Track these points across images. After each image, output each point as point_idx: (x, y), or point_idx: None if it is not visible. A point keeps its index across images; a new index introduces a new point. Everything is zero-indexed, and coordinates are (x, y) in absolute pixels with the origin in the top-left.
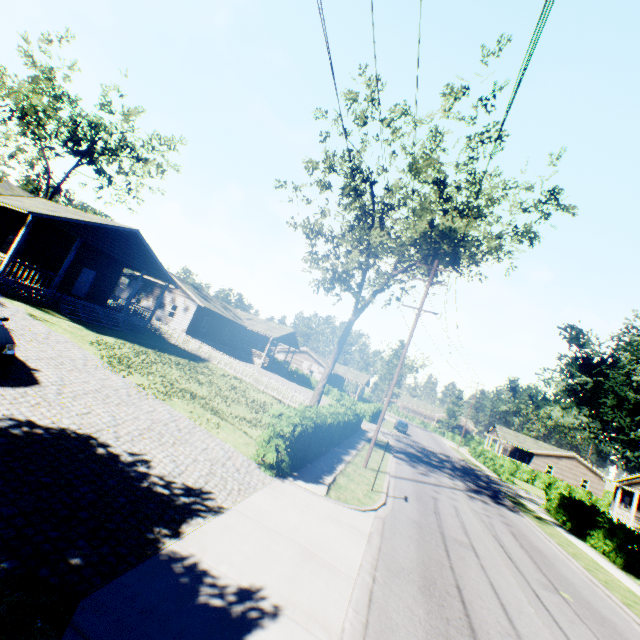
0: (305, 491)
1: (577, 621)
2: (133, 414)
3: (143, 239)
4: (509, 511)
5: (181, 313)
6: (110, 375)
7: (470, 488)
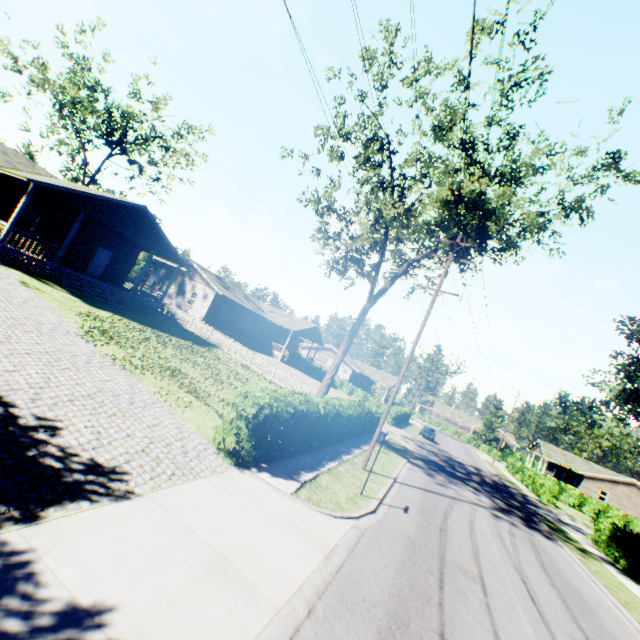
0: (267, 486)
1: None
2: (78, 380)
3: (151, 216)
4: (544, 538)
5: (200, 301)
6: (78, 342)
7: (497, 506)
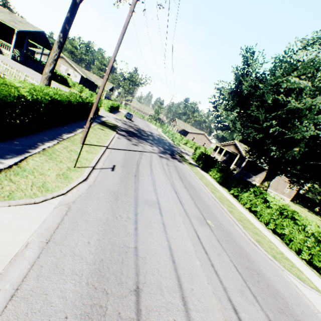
0: None
1: (221, 250)
2: None
3: None
4: (178, 162)
5: None
6: None
7: (161, 151)
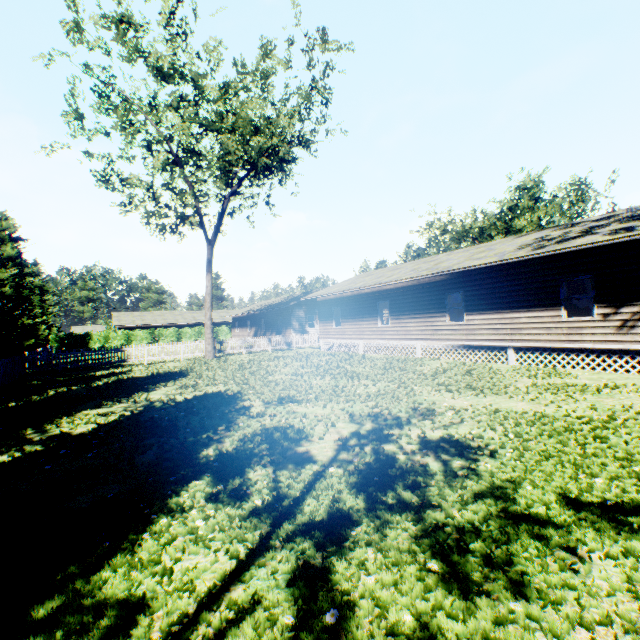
0: None
1: None
2: None
3: None
4: None
5: None
6: None
7: None
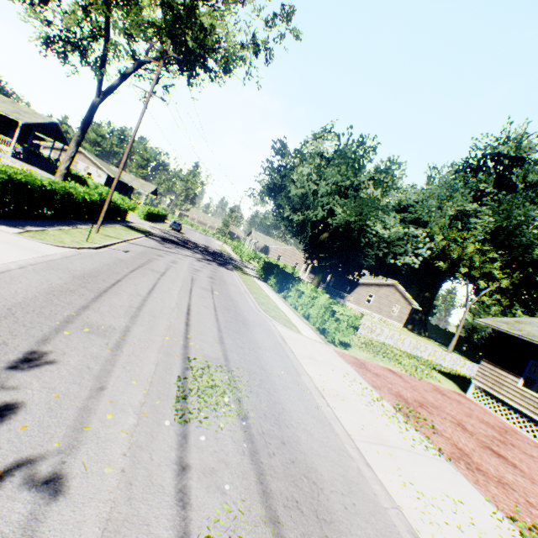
0: None
1: (209, 298)
2: None
3: None
4: (226, 269)
5: None
6: None
7: (206, 259)
